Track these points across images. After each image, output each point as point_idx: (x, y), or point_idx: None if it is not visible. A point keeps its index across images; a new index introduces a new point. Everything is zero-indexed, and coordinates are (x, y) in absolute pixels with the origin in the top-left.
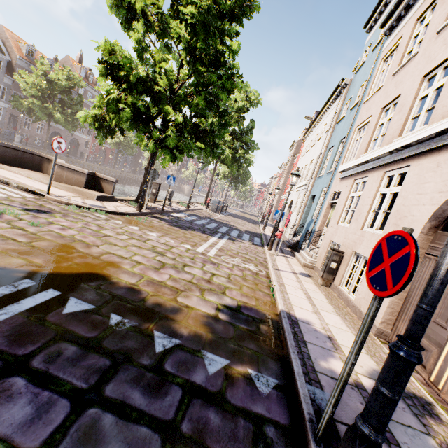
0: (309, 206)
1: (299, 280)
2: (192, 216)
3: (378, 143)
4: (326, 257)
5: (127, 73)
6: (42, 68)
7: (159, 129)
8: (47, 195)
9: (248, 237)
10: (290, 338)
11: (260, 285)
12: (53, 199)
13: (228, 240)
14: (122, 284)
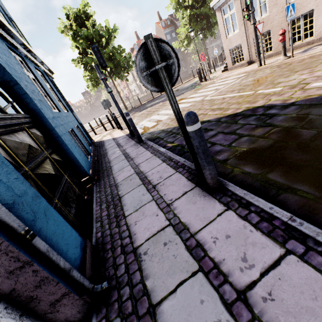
0: None
1: None
2: None
3: None
4: None
5: None
6: None
7: None
8: None
9: None
10: None
11: None
12: None
13: None
14: None
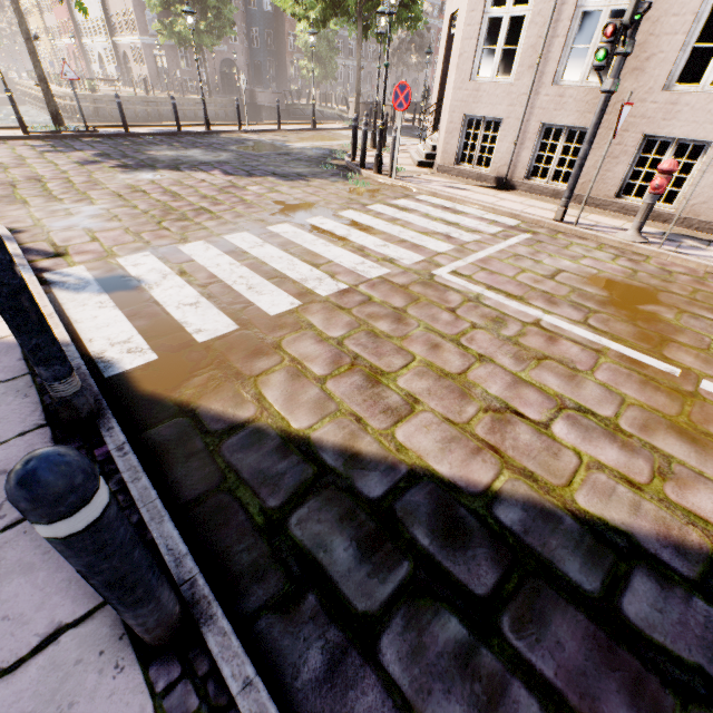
0: None
1: None
2: None
3: None
4: None
5: None
6: None
7: None
8: None
9: None
10: None
11: None
12: None
13: None
14: None
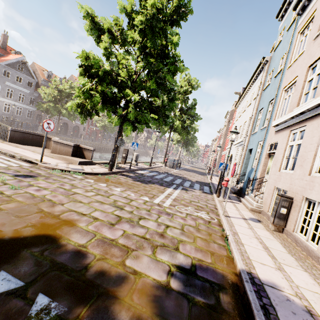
0: (247, 158)
1: (250, 226)
2: (153, 172)
3: (310, 95)
4: (274, 203)
5: (96, 69)
6: (55, 83)
7: (122, 108)
8: (40, 163)
9: (198, 186)
10: (261, 319)
11: (214, 235)
12: (43, 166)
13: (182, 190)
14: (70, 246)
